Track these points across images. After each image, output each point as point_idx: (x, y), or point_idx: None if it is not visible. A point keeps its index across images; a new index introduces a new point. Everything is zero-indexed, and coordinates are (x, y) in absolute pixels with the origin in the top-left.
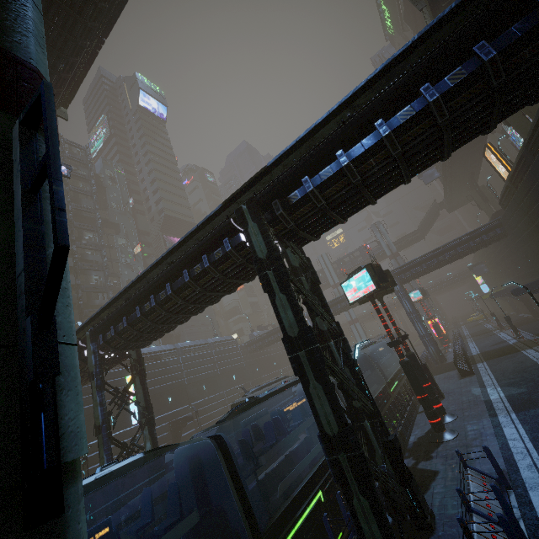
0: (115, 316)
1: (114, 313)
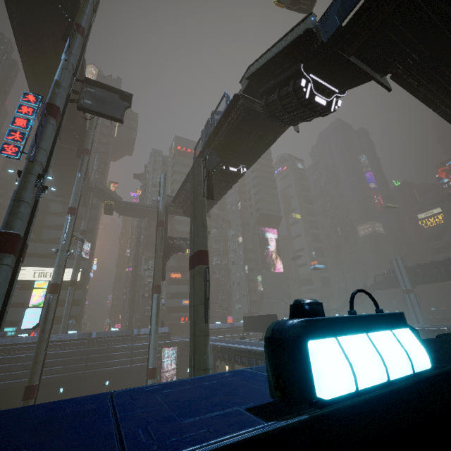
0: (223, 350)
1: (223, 348)
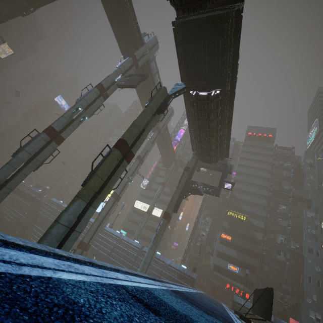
0: None
1: None
